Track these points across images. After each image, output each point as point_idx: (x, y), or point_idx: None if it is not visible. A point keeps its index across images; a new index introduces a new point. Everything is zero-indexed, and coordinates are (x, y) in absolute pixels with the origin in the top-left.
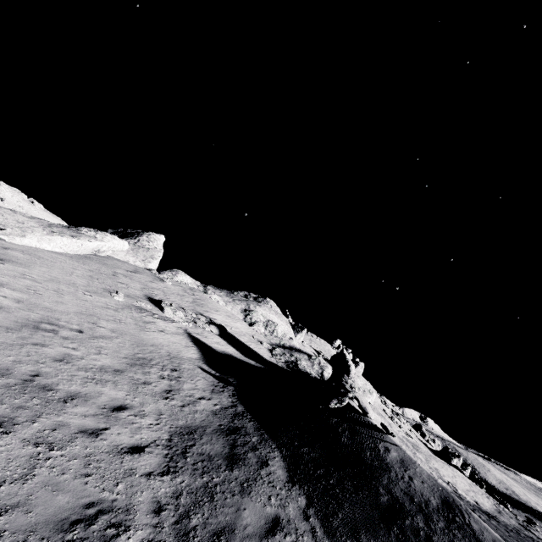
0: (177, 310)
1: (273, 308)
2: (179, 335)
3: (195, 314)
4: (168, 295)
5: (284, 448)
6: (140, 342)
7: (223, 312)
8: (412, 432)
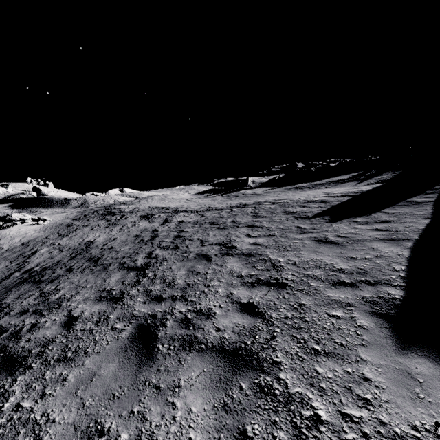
0: None
1: None
2: None
3: None
4: None
5: (37, 207)
6: None
7: None
8: None
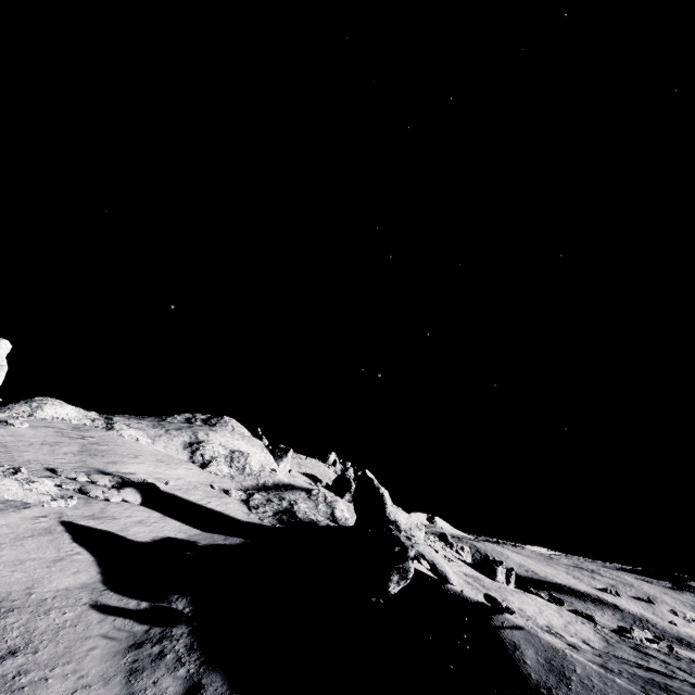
0: (34, 478)
1: (237, 430)
2: (39, 537)
3: (84, 476)
4: (15, 451)
5: None
6: None
7: (148, 457)
8: (447, 551)
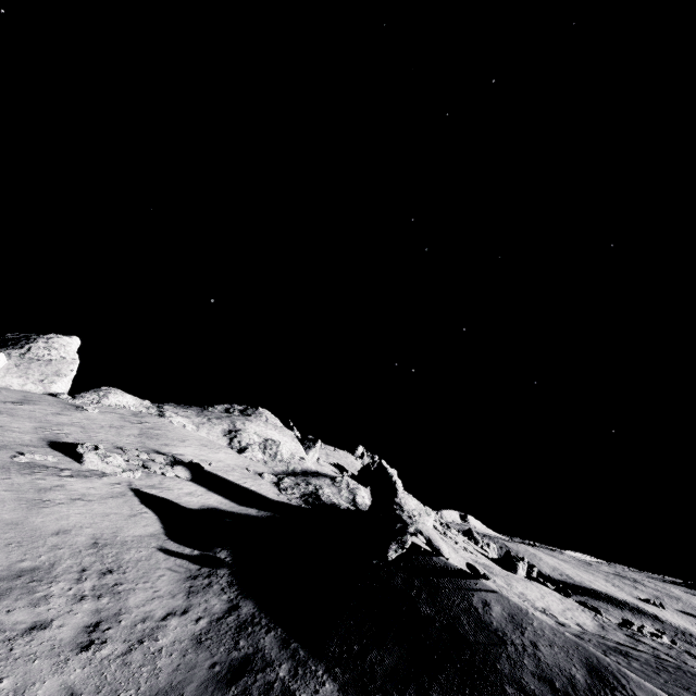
0: (109, 454)
1: (271, 421)
2: (117, 498)
3: (145, 454)
4: (91, 432)
5: (338, 668)
6: (26, 535)
7: (194, 442)
8: (468, 544)
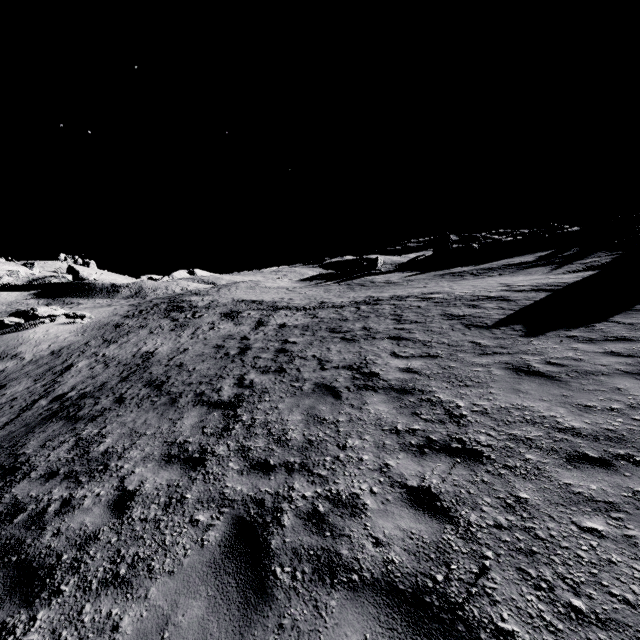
0: None
1: None
2: None
3: None
4: None
5: (72, 296)
6: None
7: None
8: None
